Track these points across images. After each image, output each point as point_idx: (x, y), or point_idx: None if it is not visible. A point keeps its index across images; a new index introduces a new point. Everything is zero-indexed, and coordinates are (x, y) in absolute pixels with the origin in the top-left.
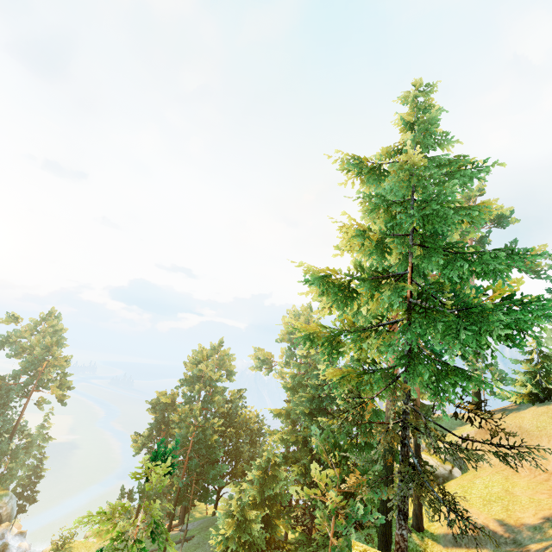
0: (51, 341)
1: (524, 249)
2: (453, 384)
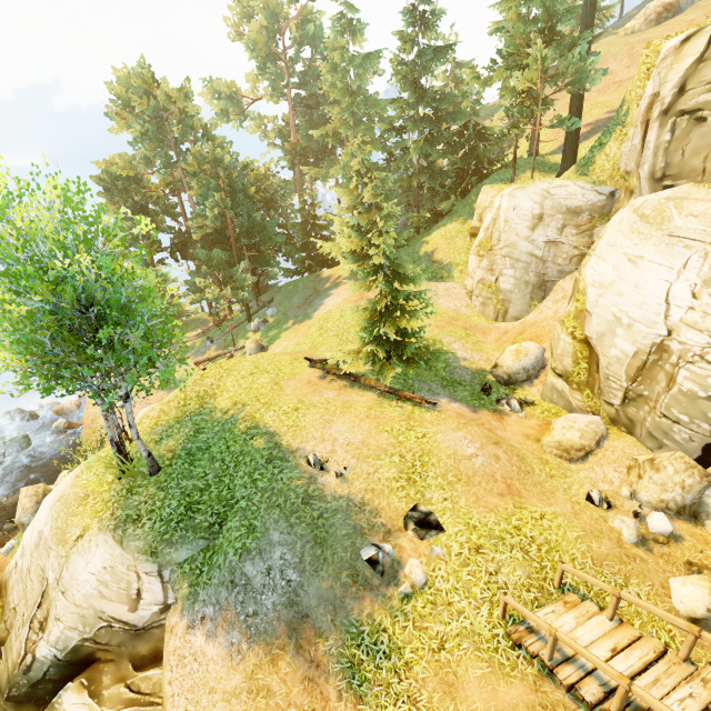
0: None
1: None
2: None
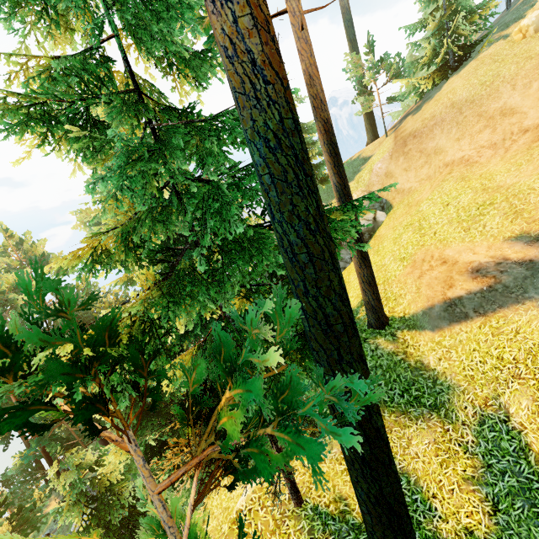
0: None
1: None
2: None
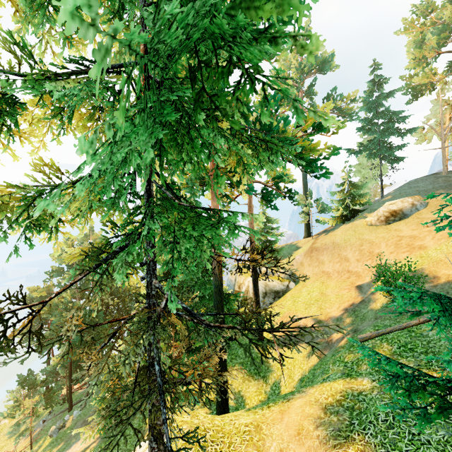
0: None
1: (342, 94)
2: (198, 240)
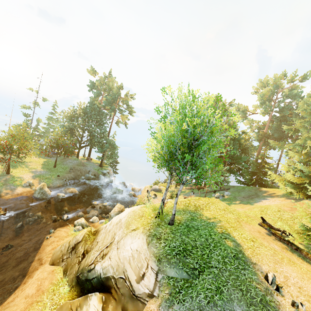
0: (119, 87)
1: None
2: None
